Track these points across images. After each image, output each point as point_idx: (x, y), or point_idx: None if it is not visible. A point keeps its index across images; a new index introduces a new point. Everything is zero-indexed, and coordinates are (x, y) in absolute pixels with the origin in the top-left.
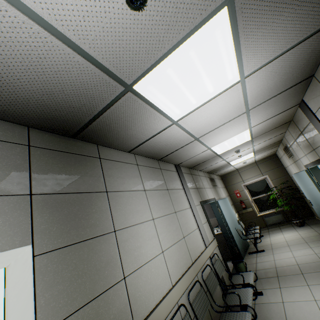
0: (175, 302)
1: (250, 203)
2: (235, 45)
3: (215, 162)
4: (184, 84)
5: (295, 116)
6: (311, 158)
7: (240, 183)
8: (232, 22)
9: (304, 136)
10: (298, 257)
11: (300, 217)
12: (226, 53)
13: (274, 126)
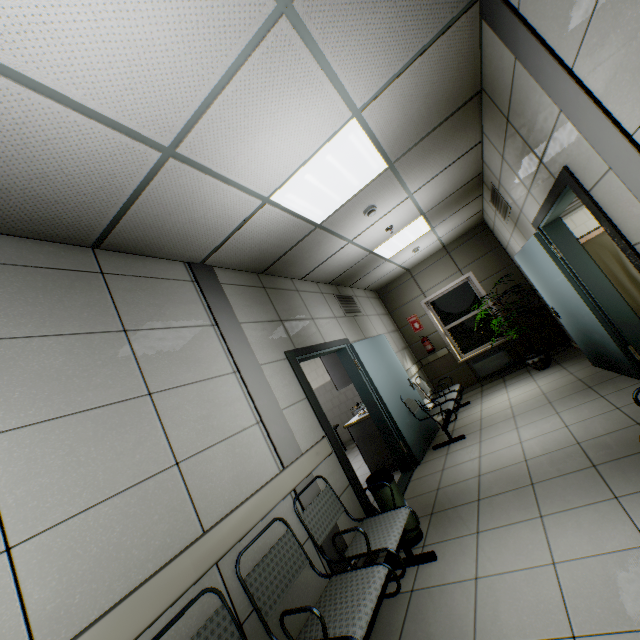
0: None
1: (443, 338)
2: None
3: (327, 250)
4: None
5: (484, 67)
6: (540, 193)
7: (418, 299)
8: None
9: (515, 129)
10: (530, 441)
11: (540, 350)
12: None
13: (438, 114)
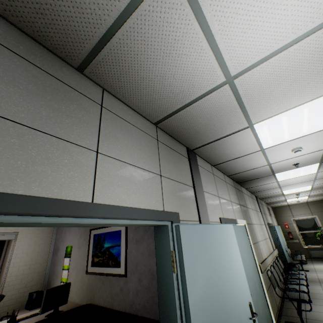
0: (270, 262)
1: (297, 235)
2: (318, 167)
3: (277, 198)
4: (292, 173)
5: None
6: None
7: (290, 217)
8: (319, 164)
9: None
10: None
11: None
12: (314, 168)
13: None
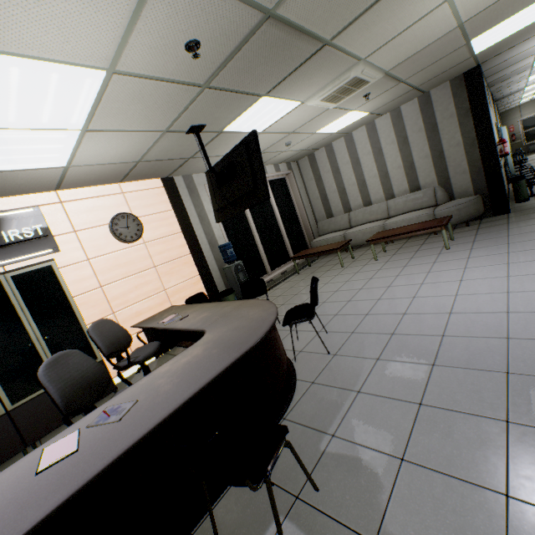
0: None
1: (520, 136)
2: None
3: (513, 102)
4: None
5: None
6: None
7: (517, 119)
8: None
9: None
10: None
11: None
12: None
13: None
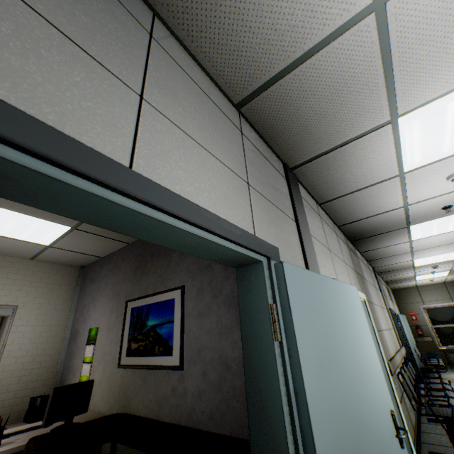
0: (399, 362)
1: (430, 331)
2: None
3: (404, 272)
4: (436, 226)
5: None
6: None
7: (419, 304)
8: None
9: None
10: None
11: None
12: None
13: None
